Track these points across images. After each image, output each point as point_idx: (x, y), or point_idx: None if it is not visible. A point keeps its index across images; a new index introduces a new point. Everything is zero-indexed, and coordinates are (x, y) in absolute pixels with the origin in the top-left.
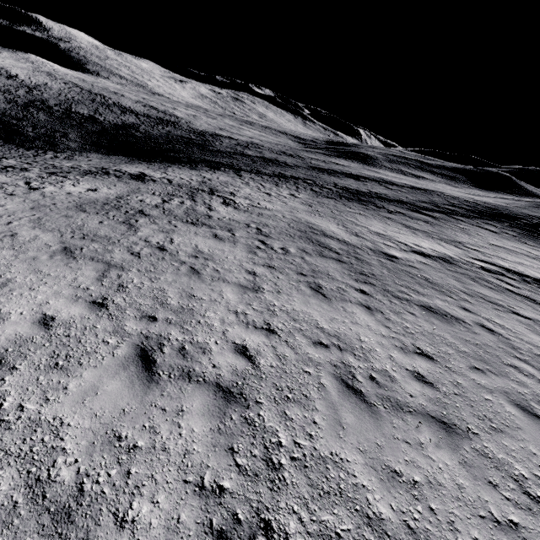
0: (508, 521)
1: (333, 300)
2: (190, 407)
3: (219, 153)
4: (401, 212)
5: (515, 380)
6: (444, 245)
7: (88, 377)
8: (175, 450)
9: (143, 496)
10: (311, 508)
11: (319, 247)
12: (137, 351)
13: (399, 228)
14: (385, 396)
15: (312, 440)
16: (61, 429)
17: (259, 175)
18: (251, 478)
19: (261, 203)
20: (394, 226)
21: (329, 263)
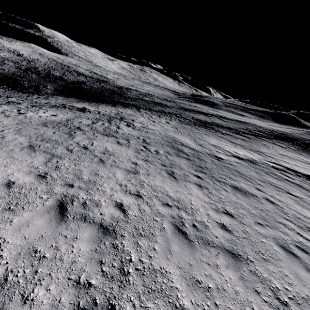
0: None
1: (180, 181)
2: (81, 236)
3: (129, 98)
4: (229, 134)
5: (282, 232)
6: (252, 153)
7: (25, 216)
8: (67, 260)
9: (42, 285)
10: (142, 299)
11: (177, 151)
12: (57, 203)
13: (227, 142)
14: (200, 236)
15: (150, 259)
16: (3, 244)
17: (150, 111)
18: (108, 279)
19: (149, 126)
20: (224, 141)
21: (181, 160)
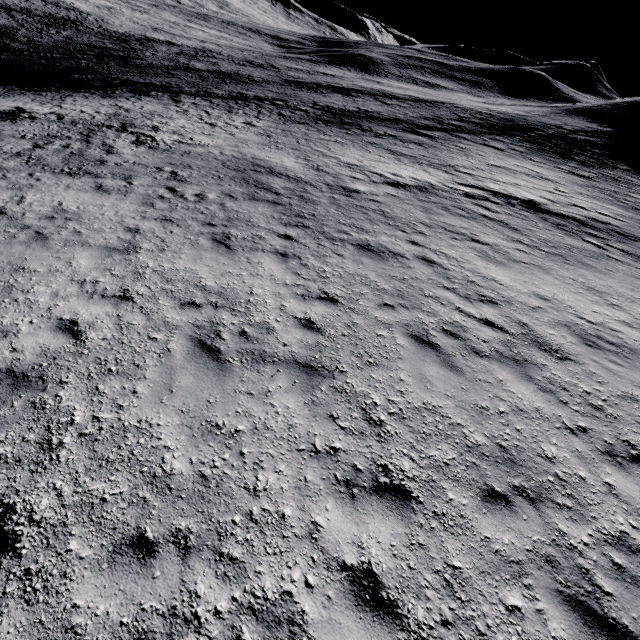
0: (330, 448)
1: (239, 252)
2: None
3: (151, 68)
4: (392, 134)
5: (427, 311)
6: (430, 172)
7: None
8: None
9: None
10: (81, 481)
11: (254, 189)
12: None
13: (382, 155)
14: (248, 351)
15: (120, 412)
16: None
17: (207, 99)
18: (9, 466)
19: (196, 138)
20: (376, 153)
21: (258, 207)
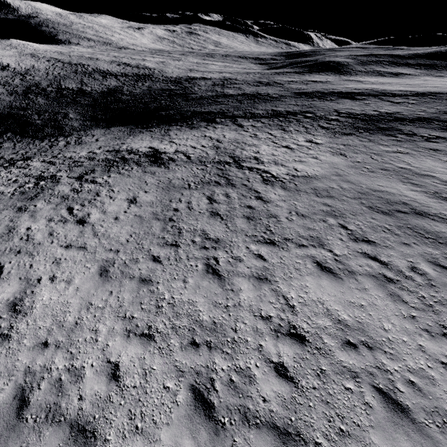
0: None
1: None
2: None
3: (204, 100)
4: (438, 136)
5: None
6: None
7: None
8: None
9: None
10: None
11: (444, 247)
12: None
13: None
14: None
15: None
16: None
17: (257, 120)
18: None
19: (298, 168)
20: None
21: None
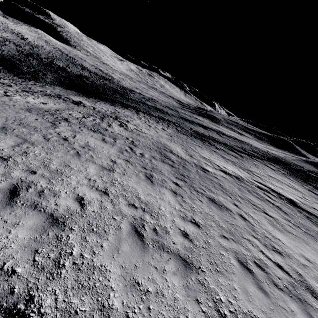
0: None
1: (155, 185)
2: (24, 223)
3: (131, 100)
4: (223, 149)
5: (245, 247)
6: (240, 171)
7: None
8: None
9: None
10: (68, 293)
11: (164, 157)
12: (11, 187)
13: (218, 157)
14: (156, 240)
15: (93, 256)
16: None
17: (149, 116)
18: (38, 269)
19: (142, 129)
20: (216, 156)
21: (165, 166)
